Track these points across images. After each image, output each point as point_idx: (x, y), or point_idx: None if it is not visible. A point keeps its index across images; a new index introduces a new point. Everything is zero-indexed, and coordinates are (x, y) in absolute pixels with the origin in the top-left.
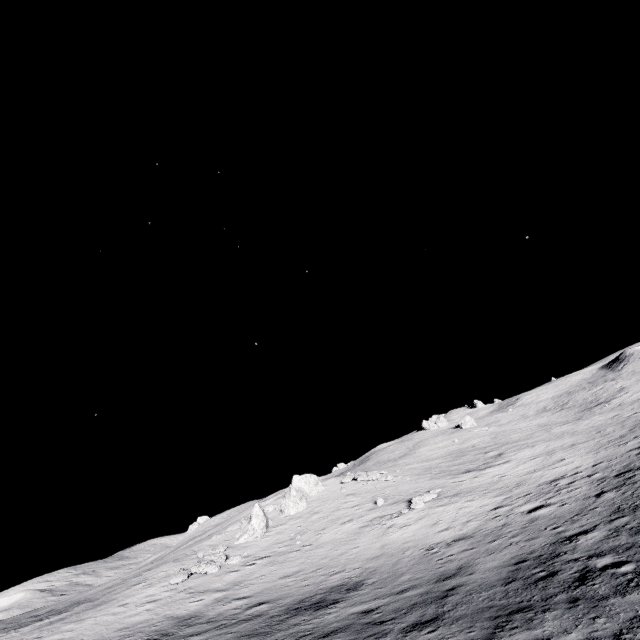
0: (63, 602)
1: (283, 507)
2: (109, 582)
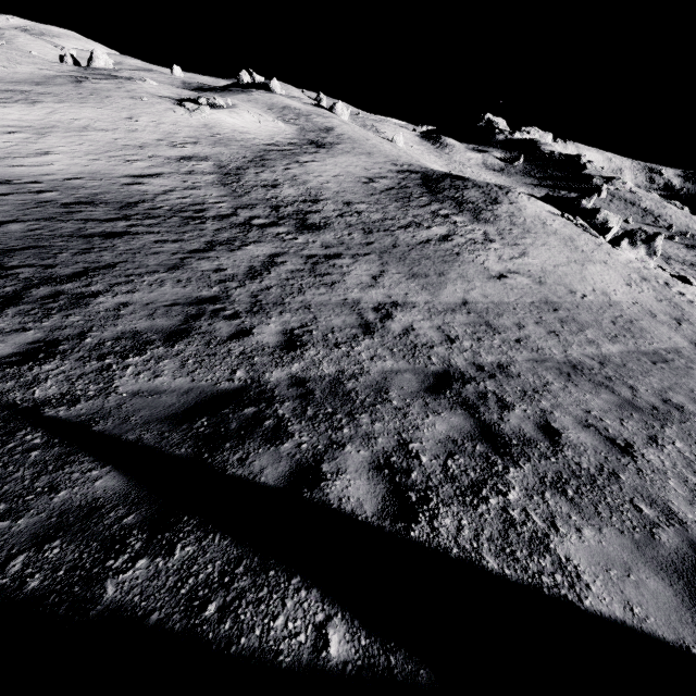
0: (633, 315)
1: (608, 232)
2: (554, 275)
